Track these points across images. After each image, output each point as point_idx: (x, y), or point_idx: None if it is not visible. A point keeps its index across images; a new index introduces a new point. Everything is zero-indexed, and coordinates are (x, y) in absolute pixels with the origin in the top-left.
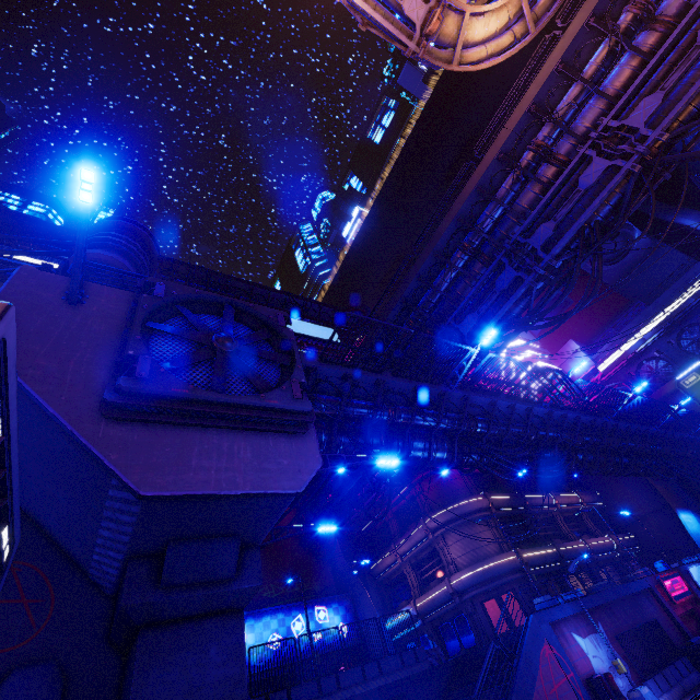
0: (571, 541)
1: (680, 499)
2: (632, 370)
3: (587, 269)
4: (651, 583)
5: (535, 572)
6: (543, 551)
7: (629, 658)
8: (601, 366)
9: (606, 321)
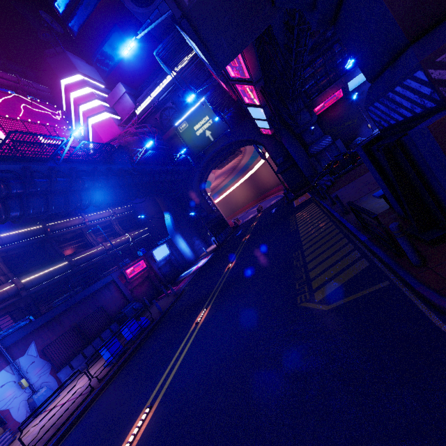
0: (90, 249)
1: (166, 206)
2: (158, 115)
3: (132, 10)
4: (115, 276)
5: (36, 290)
6: (51, 269)
7: (49, 362)
8: (138, 110)
9: (152, 71)
